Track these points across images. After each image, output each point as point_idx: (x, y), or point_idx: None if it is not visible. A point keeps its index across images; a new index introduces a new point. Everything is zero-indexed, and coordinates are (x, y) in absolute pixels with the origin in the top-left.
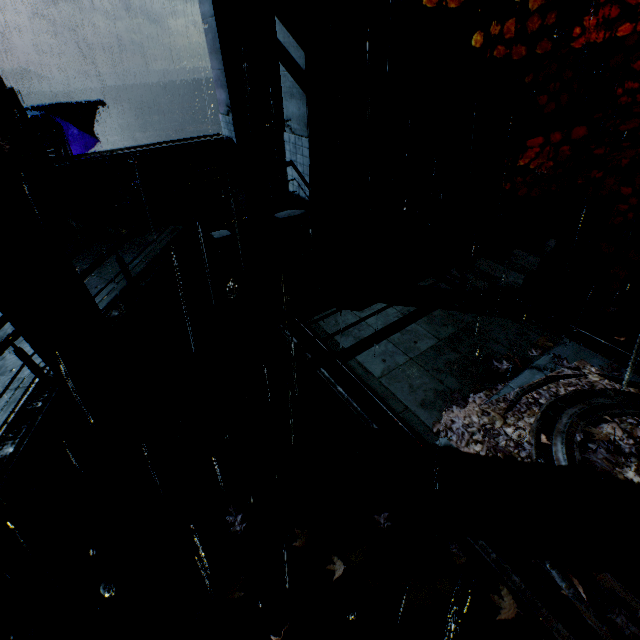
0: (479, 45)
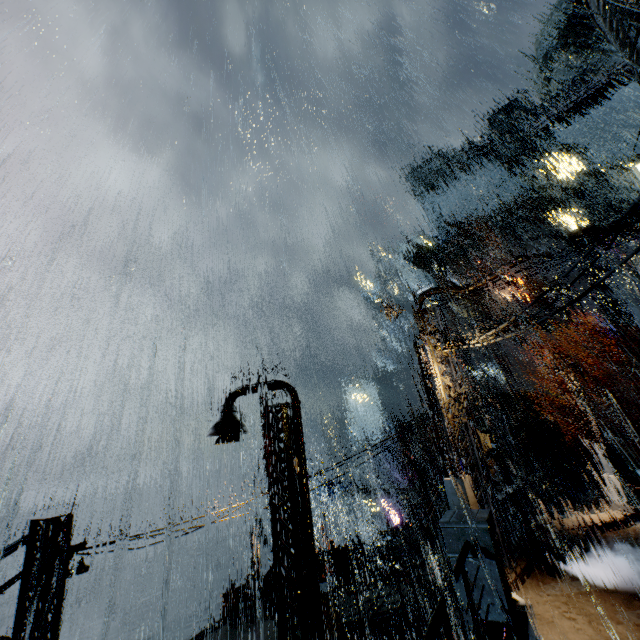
0: (524, 442)
